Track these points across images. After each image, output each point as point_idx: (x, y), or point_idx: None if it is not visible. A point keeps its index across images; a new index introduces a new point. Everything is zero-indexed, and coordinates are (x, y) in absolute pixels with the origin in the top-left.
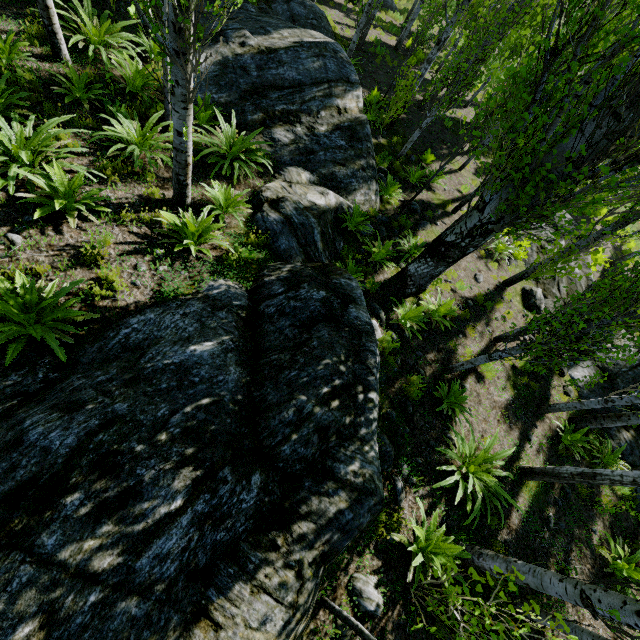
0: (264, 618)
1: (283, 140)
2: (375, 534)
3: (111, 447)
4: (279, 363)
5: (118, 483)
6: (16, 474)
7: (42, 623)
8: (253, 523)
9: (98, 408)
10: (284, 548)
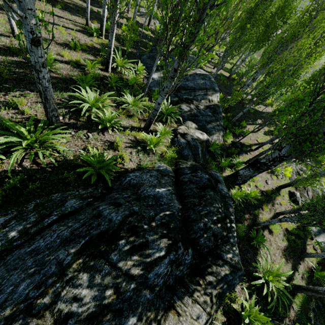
0: (198, 315)
1: (185, 109)
2: (222, 302)
3: (134, 224)
4: (194, 202)
5: (138, 239)
6: (100, 227)
7: (114, 291)
8: (189, 271)
9: (127, 207)
10: (203, 286)
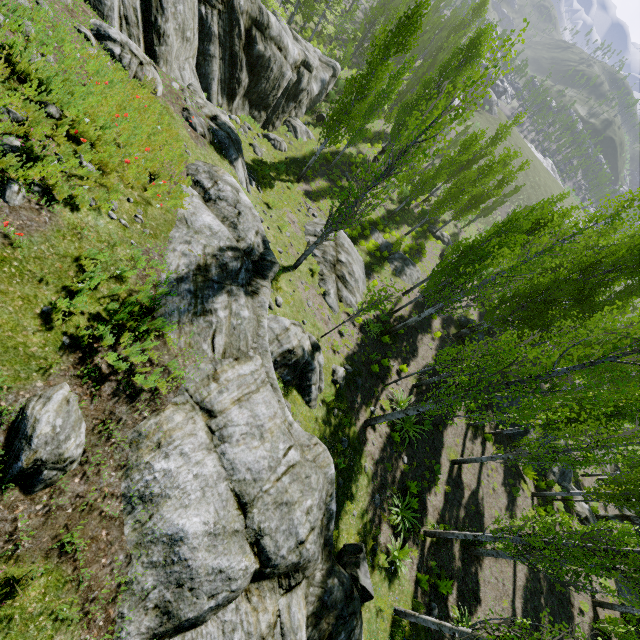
0: None
1: (556, 471)
2: None
3: None
4: None
5: None
6: None
7: None
8: None
9: None
10: None
